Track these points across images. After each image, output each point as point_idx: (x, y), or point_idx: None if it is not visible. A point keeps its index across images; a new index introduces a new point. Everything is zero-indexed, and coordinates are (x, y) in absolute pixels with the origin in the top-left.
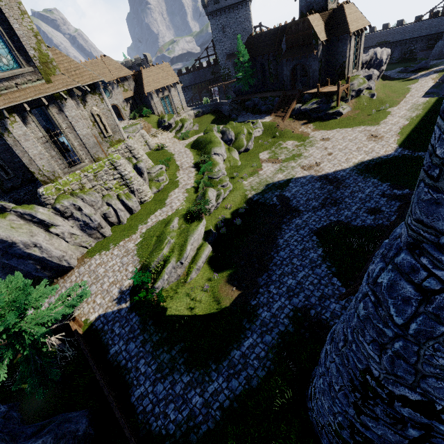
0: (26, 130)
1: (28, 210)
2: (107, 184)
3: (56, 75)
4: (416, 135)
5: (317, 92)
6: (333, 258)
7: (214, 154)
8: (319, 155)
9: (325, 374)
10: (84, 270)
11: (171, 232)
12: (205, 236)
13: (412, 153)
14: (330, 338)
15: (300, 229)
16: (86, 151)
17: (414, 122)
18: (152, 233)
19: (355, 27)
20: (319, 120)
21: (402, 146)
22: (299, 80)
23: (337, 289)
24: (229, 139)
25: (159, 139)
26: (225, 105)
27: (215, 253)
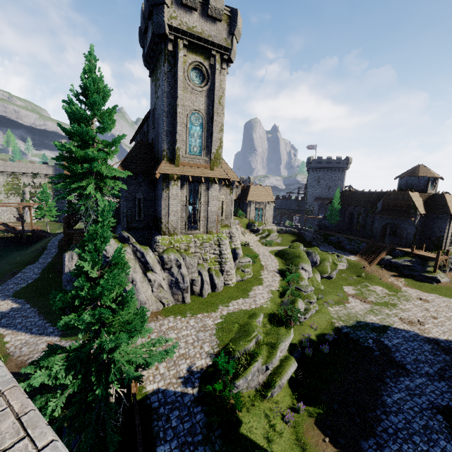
0: (179, 193)
1: (143, 249)
2: (206, 255)
3: (217, 167)
4: None
5: (411, 252)
6: None
7: (301, 268)
8: (420, 314)
9: None
10: (154, 327)
11: (257, 326)
12: (290, 349)
13: None
14: None
15: (414, 395)
16: (205, 223)
17: None
18: (234, 319)
19: None
20: (411, 278)
21: None
22: (387, 236)
23: None
24: (313, 260)
25: (245, 237)
26: (308, 232)
27: (297, 376)
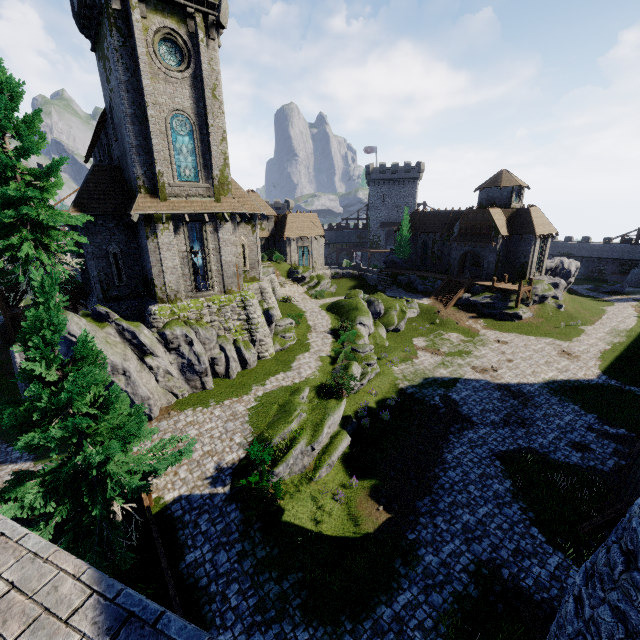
0: (173, 240)
1: (132, 327)
2: (228, 323)
3: (227, 197)
4: (623, 365)
5: (492, 286)
6: (528, 498)
7: (359, 323)
8: (495, 359)
9: (583, 630)
10: (167, 426)
11: (301, 403)
12: (343, 423)
13: (622, 385)
14: (583, 578)
15: (476, 446)
16: (221, 279)
17: (618, 349)
18: (272, 399)
19: (541, 231)
20: (492, 318)
21: (607, 374)
22: (467, 269)
23: (540, 546)
24: (376, 311)
25: (286, 290)
26: (372, 273)
27: (352, 450)
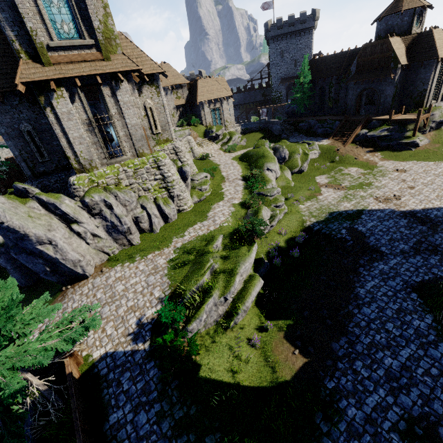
0: (71, 108)
1: (52, 199)
2: (146, 184)
3: (117, 54)
4: None
5: (389, 119)
6: None
7: (266, 169)
8: (396, 187)
9: None
10: (99, 283)
11: (214, 252)
12: (255, 266)
13: None
14: None
15: (388, 278)
16: (131, 143)
17: None
18: (189, 250)
19: None
20: (388, 149)
21: None
22: (363, 107)
23: None
24: (282, 156)
25: (204, 148)
26: (276, 124)
27: (265, 290)
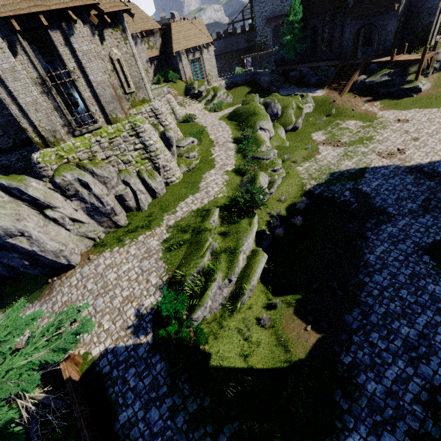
0: (15, 64)
1: (14, 182)
2: (126, 155)
3: None
4: None
5: (390, 61)
6: None
7: (259, 129)
8: (399, 140)
9: None
10: (88, 272)
11: (211, 229)
12: (257, 240)
13: None
14: None
15: (398, 242)
16: (100, 107)
17: None
18: (183, 228)
19: None
20: (388, 97)
21: None
22: (360, 48)
23: None
24: (274, 113)
25: (186, 108)
26: (264, 75)
27: (270, 264)
